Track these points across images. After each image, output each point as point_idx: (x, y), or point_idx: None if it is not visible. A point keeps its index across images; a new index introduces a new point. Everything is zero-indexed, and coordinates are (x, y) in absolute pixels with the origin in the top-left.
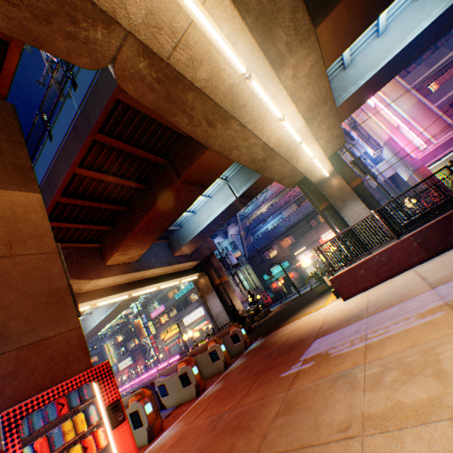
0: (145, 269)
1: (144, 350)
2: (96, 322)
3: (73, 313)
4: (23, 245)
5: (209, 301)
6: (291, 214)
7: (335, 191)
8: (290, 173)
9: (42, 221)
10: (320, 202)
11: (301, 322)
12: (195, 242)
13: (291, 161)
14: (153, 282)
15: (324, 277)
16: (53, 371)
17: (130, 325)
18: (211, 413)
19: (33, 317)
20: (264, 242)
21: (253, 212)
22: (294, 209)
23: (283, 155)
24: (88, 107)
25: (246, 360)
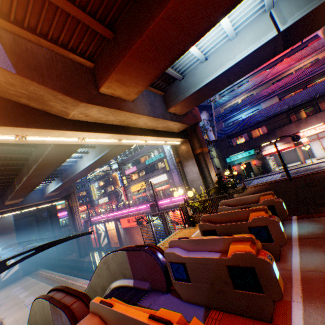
0: (140, 113)
1: (117, 195)
2: (85, 166)
3: None
4: None
5: (186, 168)
6: (273, 106)
7: None
8: None
9: None
10: None
11: None
12: (193, 100)
13: None
14: (144, 133)
15: None
16: None
17: (109, 177)
18: None
19: None
20: (236, 129)
21: (228, 101)
22: (274, 102)
23: None
24: None
25: None
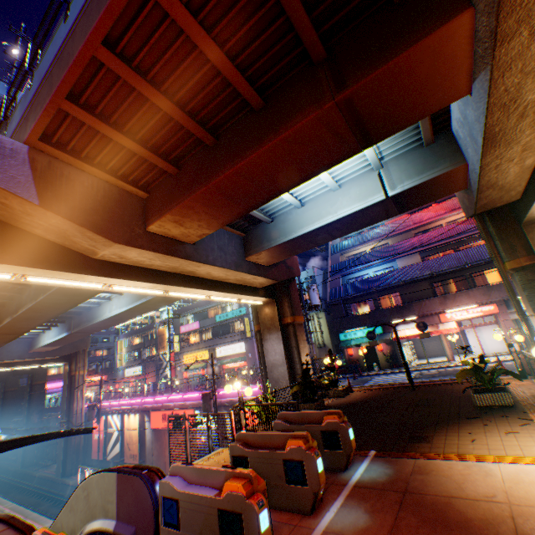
0: (201, 261)
1: (159, 365)
2: (112, 313)
3: None
4: None
5: (266, 342)
6: (411, 267)
7: None
8: (509, 181)
9: None
10: (515, 256)
11: (519, 484)
12: (283, 251)
13: None
14: (205, 286)
15: None
16: None
17: (153, 331)
18: None
19: None
20: (358, 290)
21: (352, 247)
22: (414, 261)
23: None
24: None
25: (379, 530)
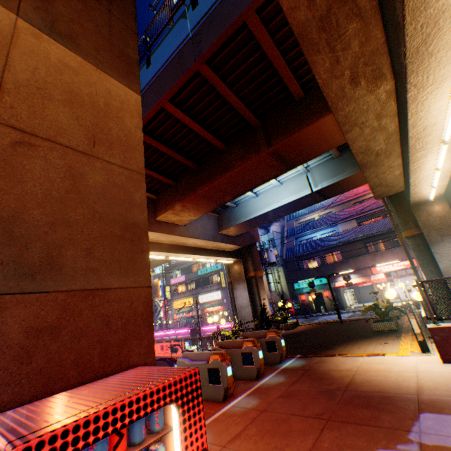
0: (190, 236)
1: (154, 310)
2: None
3: (146, 263)
4: (108, 149)
5: (236, 290)
6: (348, 231)
7: (434, 220)
8: (390, 182)
9: (134, 128)
10: (407, 227)
11: (367, 363)
12: (245, 226)
13: (412, 164)
14: (192, 252)
15: (412, 319)
16: (104, 343)
17: None
18: (257, 450)
19: (97, 251)
20: (307, 250)
21: (303, 215)
22: (352, 226)
23: (411, 152)
24: (204, 29)
25: (288, 382)
